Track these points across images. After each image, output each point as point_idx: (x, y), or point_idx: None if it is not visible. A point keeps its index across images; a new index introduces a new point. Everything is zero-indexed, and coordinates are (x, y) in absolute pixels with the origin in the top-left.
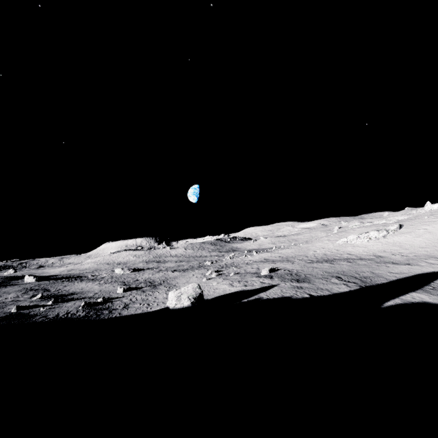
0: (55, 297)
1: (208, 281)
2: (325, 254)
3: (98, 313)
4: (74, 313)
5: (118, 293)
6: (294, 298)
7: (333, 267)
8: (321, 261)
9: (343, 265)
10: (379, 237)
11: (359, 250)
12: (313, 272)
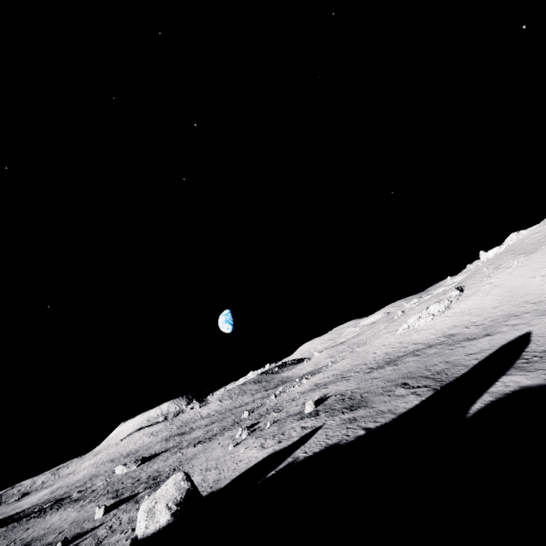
0: None
1: (235, 449)
2: (387, 353)
3: None
4: None
5: (95, 519)
6: (343, 444)
7: (397, 370)
8: (382, 365)
9: (410, 363)
10: (443, 310)
11: (426, 335)
12: (371, 387)
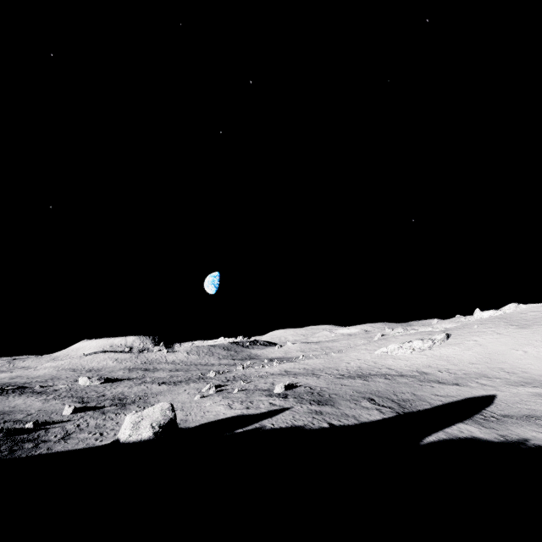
0: None
1: (201, 400)
2: (360, 367)
3: (15, 448)
4: None
5: (63, 414)
6: (308, 429)
7: (367, 386)
8: (353, 376)
9: (380, 383)
10: (424, 348)
11: (401, 364)
12: (340, 391)
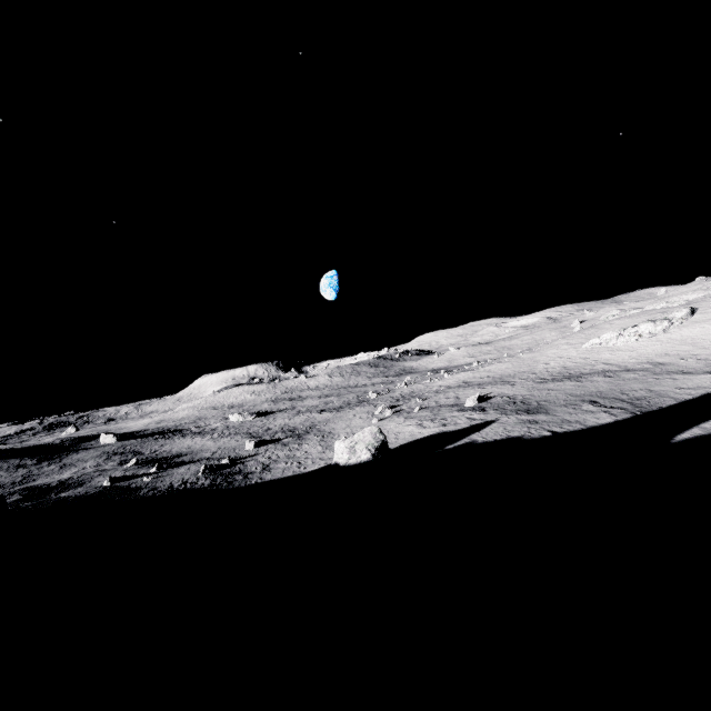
0: (156, 461)
1: (381, 423)
2: (565, 367)
3: (229, 480)
4: (194, 482)
5: (247, 449)
6: (528, 439)
7: (582, 387)
8: (560, 378)
9: (599, 383)
10: (656, 333)
11: (623, 357)
12: (549, 397)
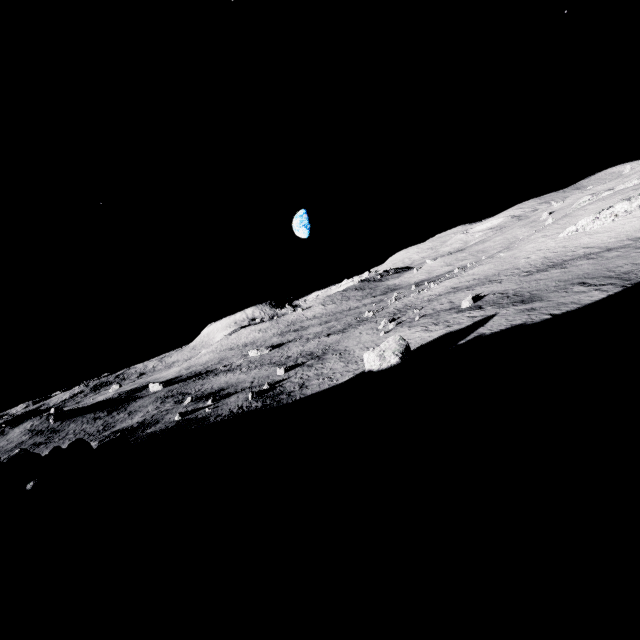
0: (207, 397)
1: (388, 335)
2: (546, 257)
3: (277, 400)
4: (248, 406)
5: (279, 375)
6: (530, 324)
7: (568, 273)
8: (544, 268)
9: (584, 266)
10: (632, 210)
11: (602, 238)
12: (539, 287)
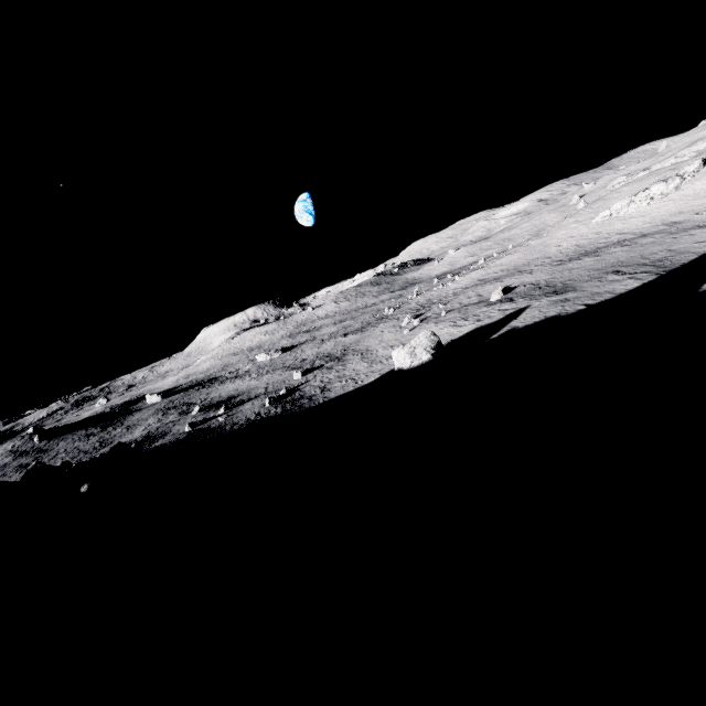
0: (216, 406)
1: (413, 332)
2: (578, 245)
3: (298, 405)
4: (267, 413)
5: (296, 379)
6: (565, 315)
7: (602, 261)
8: (576, 257)
9: (618, 253)
10: (668, 192)
11: (636, 224)
12: (572, 276)
